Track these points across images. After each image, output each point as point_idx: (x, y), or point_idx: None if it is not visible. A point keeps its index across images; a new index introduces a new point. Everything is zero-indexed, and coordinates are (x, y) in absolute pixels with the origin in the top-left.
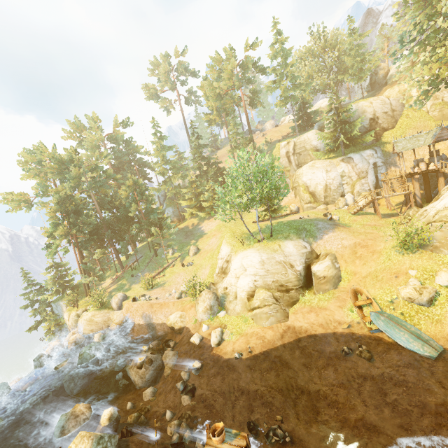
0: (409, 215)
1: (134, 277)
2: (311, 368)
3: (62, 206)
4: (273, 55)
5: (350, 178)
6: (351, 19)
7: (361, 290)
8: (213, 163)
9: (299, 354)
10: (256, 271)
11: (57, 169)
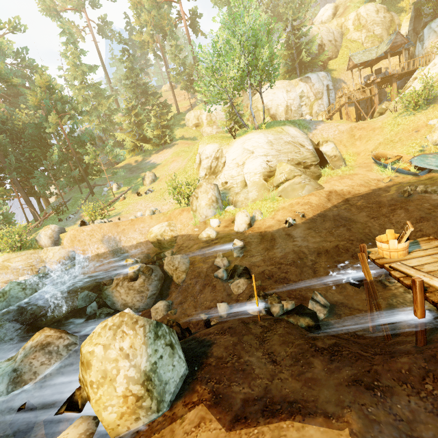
0: (382, 108)
1: (64, 221)
2: (378, 217)
3: None
4: None
5: (308, 99)
6: None
7: (382, 153)
8: (151, 93)
9: (356, 210)
10: (266, 152)
11: None
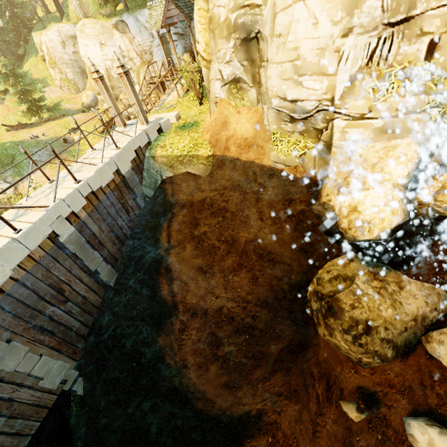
0: None
1: None
2: None
3: None
4: None
5: (132, 62)
6: None
7: None
8: None
9: None
10: None
11: None
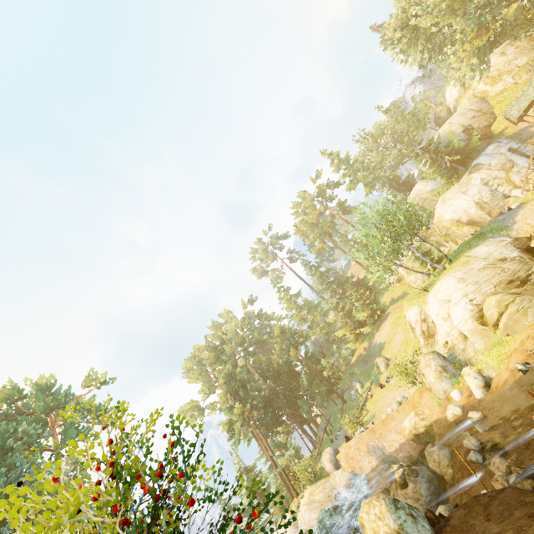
0: None
1: (335, 441)
2: None
3: (229, 386)
4: (336, 168)
5: (497, 179)
6: (378, 108)
7: None
8: (344, 281)
9: None
10: (463, 292)
11: (214, 357)
